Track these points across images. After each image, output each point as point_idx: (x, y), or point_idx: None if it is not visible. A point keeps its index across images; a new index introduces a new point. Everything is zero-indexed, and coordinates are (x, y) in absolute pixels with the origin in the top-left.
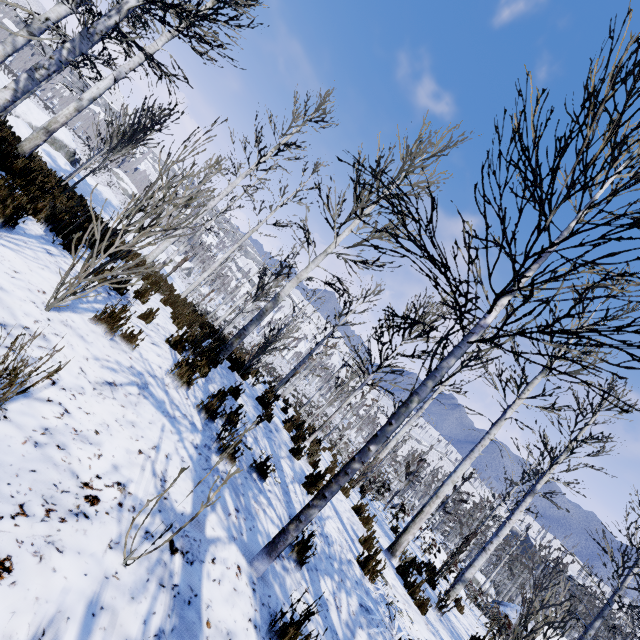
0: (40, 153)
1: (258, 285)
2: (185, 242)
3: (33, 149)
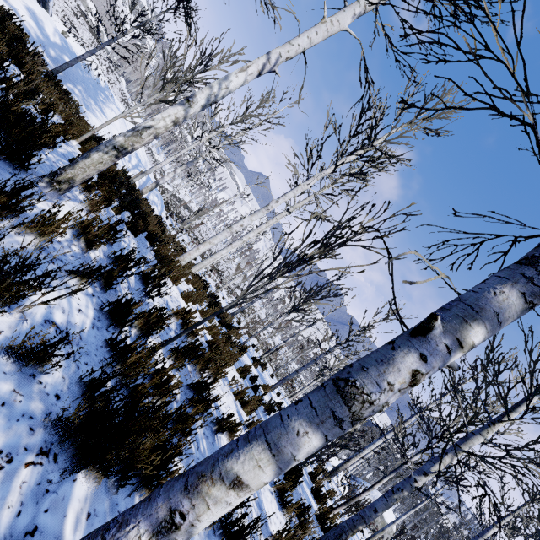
0: (23, 14)
1: (297, 306)
2: (184, 165)
3: (85, 178)
